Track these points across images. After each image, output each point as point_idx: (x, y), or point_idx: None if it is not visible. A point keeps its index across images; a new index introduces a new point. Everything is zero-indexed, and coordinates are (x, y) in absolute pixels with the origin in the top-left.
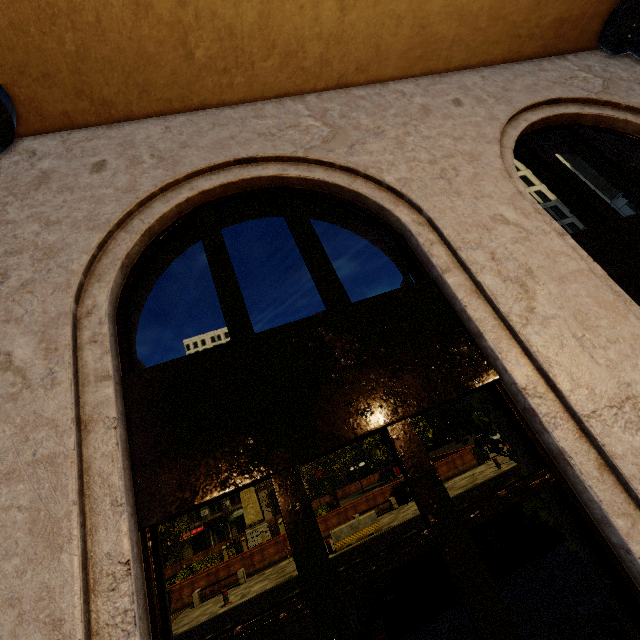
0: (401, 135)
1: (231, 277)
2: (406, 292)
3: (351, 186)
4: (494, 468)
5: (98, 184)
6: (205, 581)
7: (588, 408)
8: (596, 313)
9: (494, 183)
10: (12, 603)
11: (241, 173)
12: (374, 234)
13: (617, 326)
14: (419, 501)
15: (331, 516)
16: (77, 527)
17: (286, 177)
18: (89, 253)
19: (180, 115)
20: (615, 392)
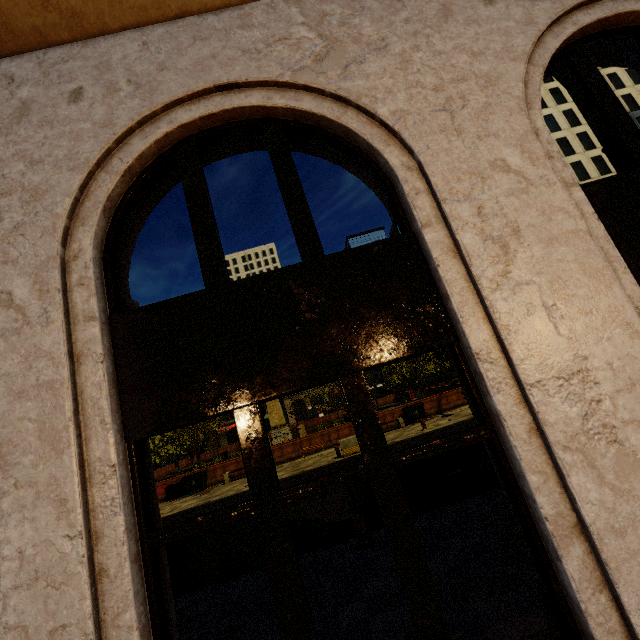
0: (408, 50)
1: (209, 223)
2: (382, 246)
3: (340, 119)
4: None
5: (76, 117)
6: (234, 466)
7: (534, 378)
8: (577, 281)
9: (506, 117)
10: (31, 485)
11: (222, 102)
12: (367, 174)
13: (596, 296)
14: (359, 442)
15: (343, 428)
16: (73, 438)
17: (271, 107)
18: (71, 196)
19: (158, 26)
20: (568, 364)
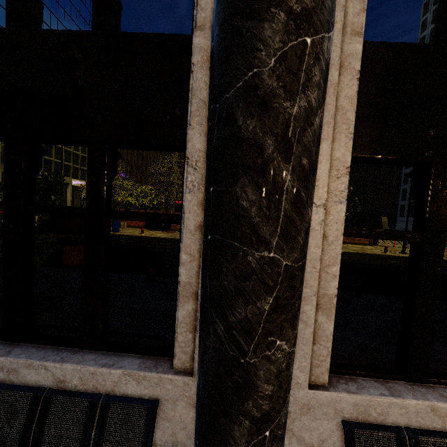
0: None
1: None
2: None
3: None
4: (381, 251)
5: None
6: None
7: None
8: None
9: None
10: None
11: None
12: None
13: None
14: None
15: None
16: (332, 133)
17: None
18: None
19: None
20: None
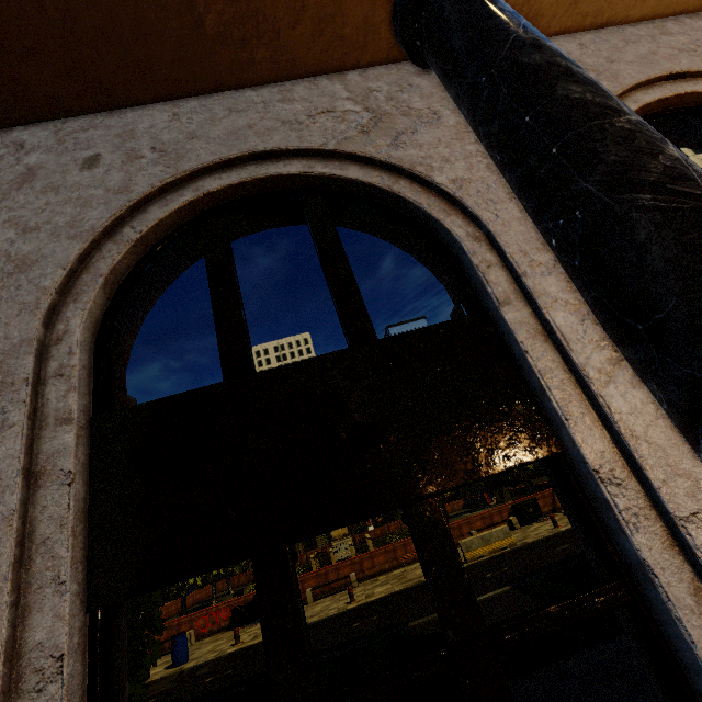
0: None
1: None
2: None
3: None
4: None
5: None
6: (315, 581)
7: None
8: None
9: None
10: None
11: (674, 88)
12: None
13: None
14: None
15: None
16: None
17: None
18: None
19: (584, 33)
20: None
